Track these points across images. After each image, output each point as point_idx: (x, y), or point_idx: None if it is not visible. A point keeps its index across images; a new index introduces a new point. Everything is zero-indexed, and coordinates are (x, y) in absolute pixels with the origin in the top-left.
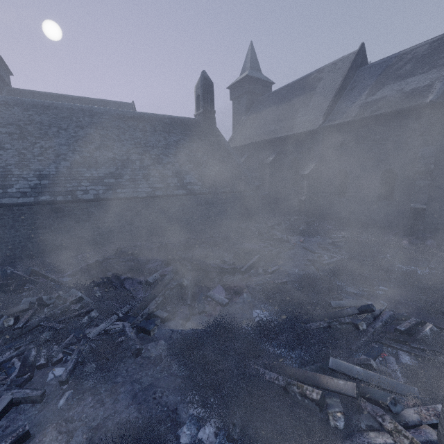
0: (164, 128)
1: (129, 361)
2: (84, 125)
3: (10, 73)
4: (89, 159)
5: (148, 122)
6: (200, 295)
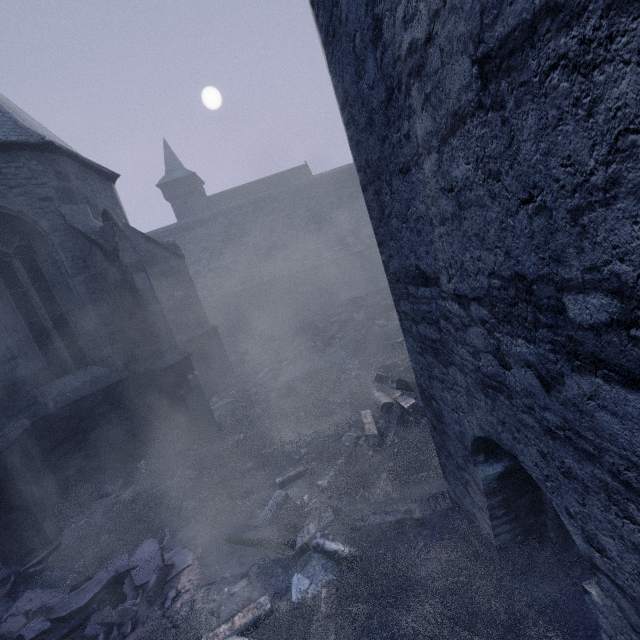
0: (336, 186)
1: (319, 355)
2: (268, 213)
3: (203, 183)
4: (278, 242)
5: (320, 186)
6: (368, 324)
